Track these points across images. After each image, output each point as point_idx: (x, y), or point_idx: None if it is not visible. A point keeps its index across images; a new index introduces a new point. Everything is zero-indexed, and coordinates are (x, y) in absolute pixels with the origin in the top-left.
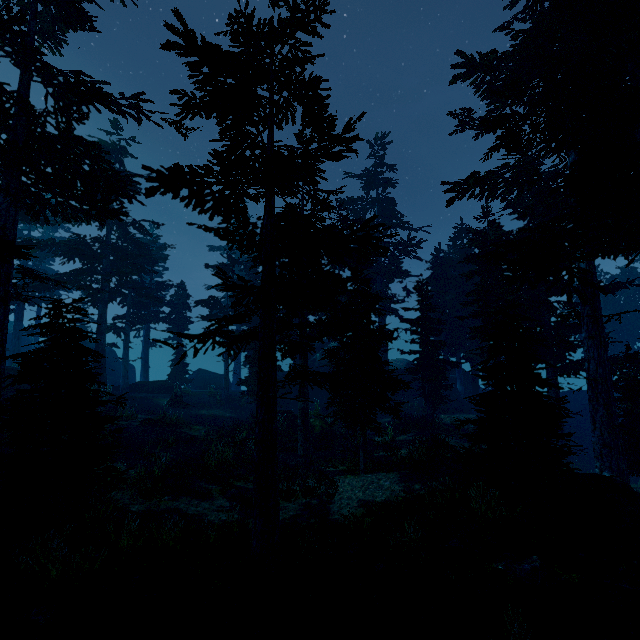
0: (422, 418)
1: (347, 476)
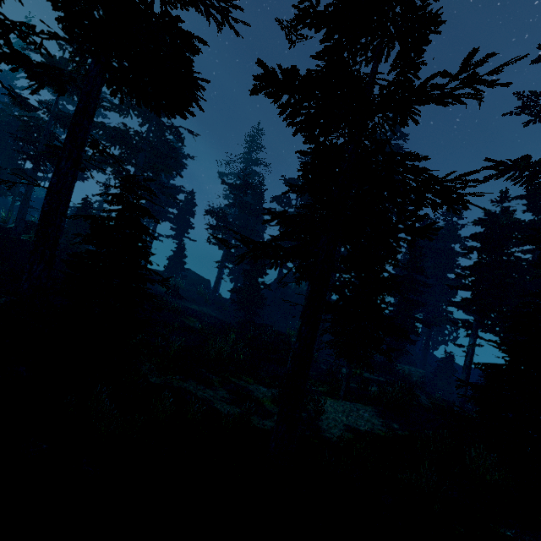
0: (385, 362)
1: (327, 398)
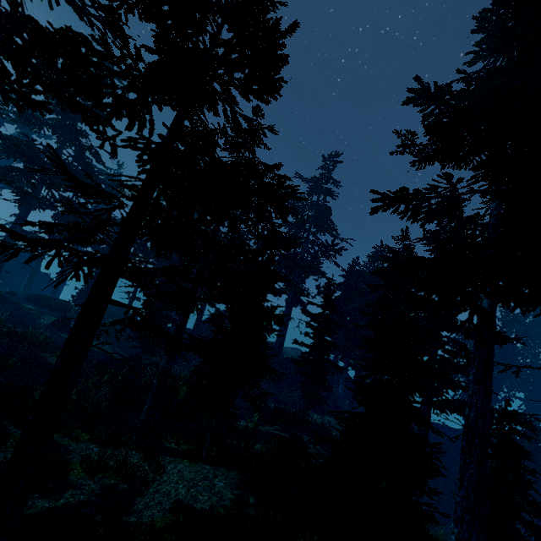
0: (293, 413)
1: (183, 460)
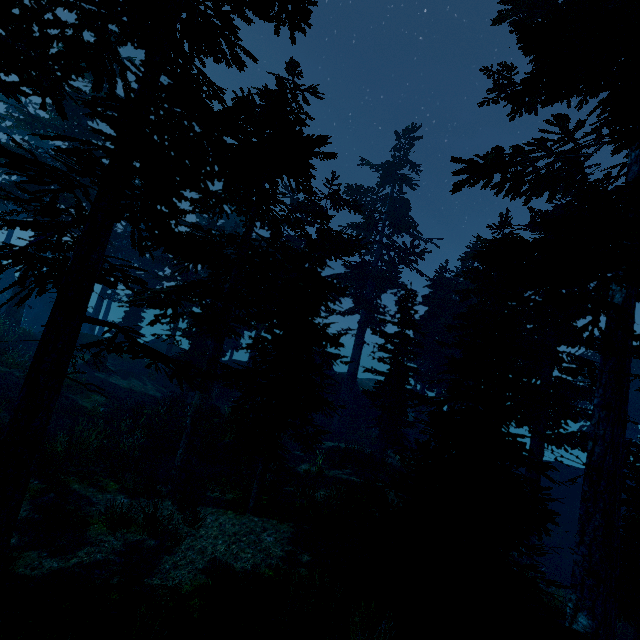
0: (368, 454)
1: (227, 512)
